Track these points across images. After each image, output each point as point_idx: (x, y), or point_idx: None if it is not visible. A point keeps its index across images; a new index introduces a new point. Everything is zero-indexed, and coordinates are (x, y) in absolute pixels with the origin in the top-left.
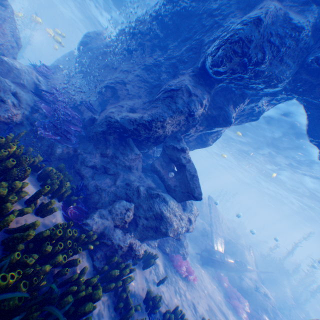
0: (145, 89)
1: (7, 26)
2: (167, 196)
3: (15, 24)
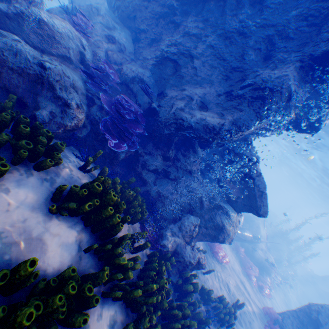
0: (220, 71)
1: None
2: (229, 209)
3: None
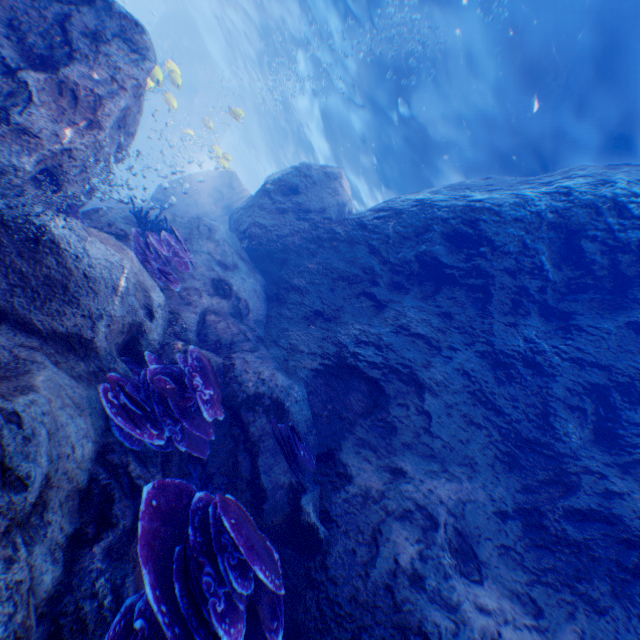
0: (489, 436)
1: (113, 105)
2: None
3: (139, 99)
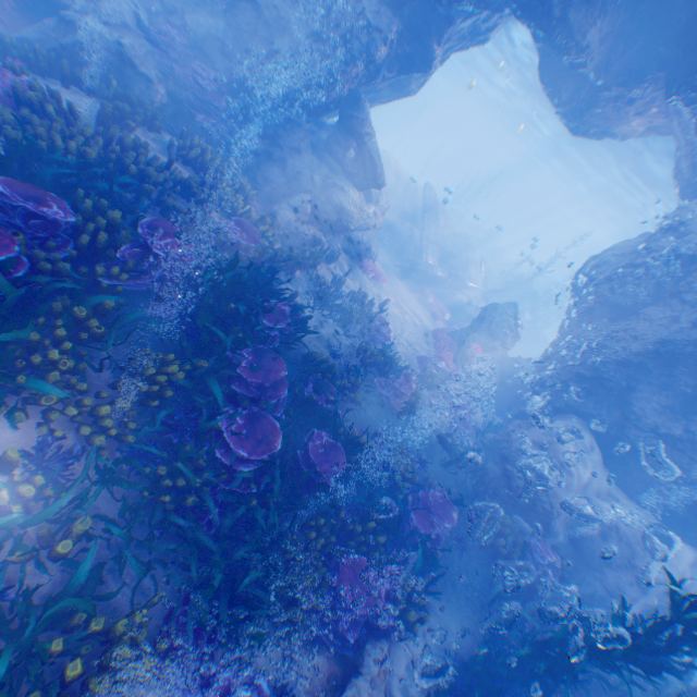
0: (303, 6)
1: None
2: (347, 187)
3: None
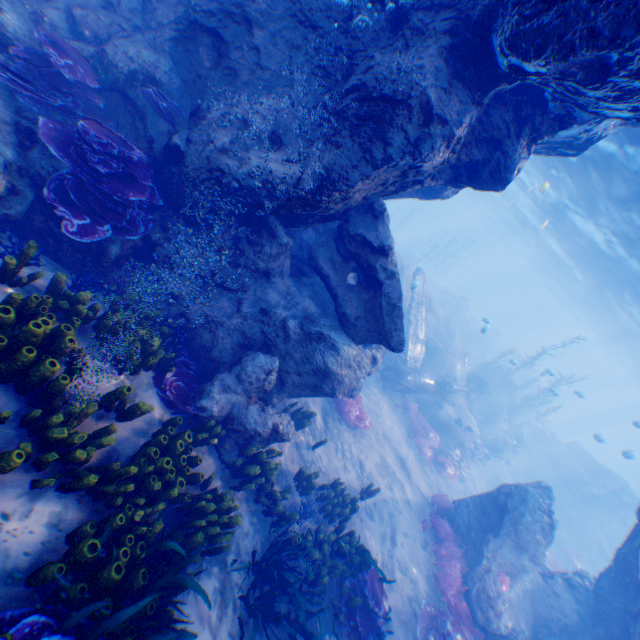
0: (308, 57)
1: None
2: (340, 340)
3: None
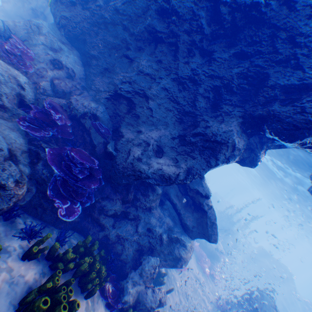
0: (174, 114)
1: None
2: (186, 240)
3: None
